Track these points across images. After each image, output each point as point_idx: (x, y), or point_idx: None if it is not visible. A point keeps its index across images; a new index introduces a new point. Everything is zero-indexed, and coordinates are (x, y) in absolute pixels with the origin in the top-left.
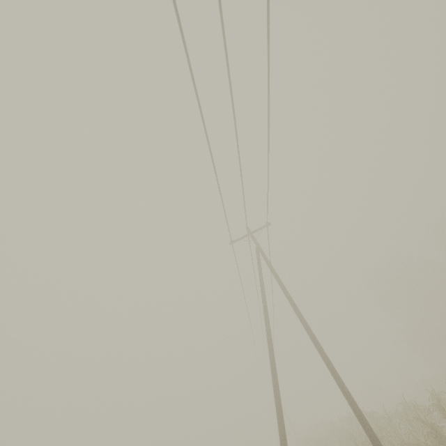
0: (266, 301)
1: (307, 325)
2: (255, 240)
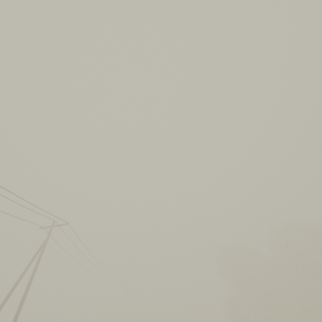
0: (15, 286)
1: (14, 319)
2: (48, 234)
